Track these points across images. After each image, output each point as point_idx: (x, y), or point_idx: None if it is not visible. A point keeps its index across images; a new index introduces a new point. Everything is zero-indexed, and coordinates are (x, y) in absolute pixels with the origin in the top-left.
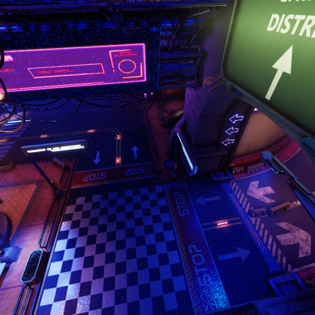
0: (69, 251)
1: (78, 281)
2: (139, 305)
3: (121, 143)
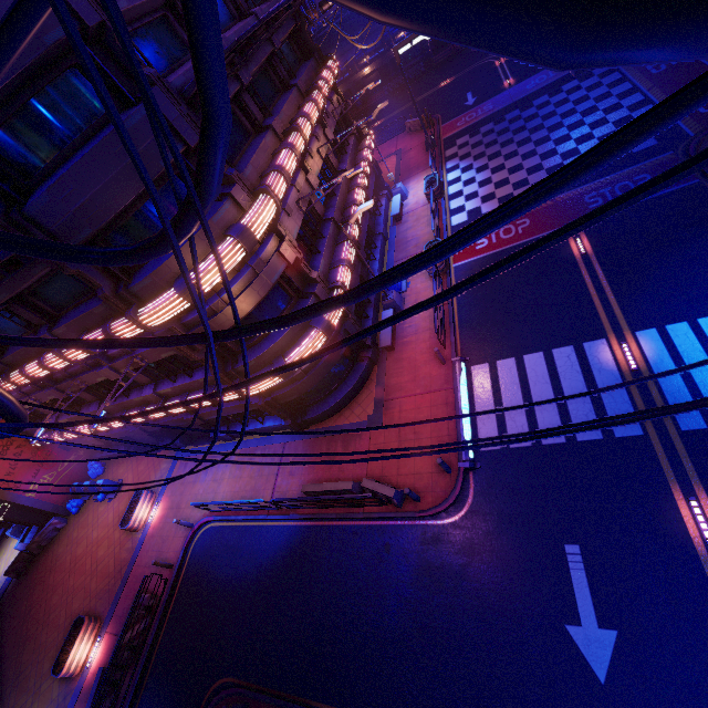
0: (466, 174)
1: (490, 184)
2: None
3: (507, 66)
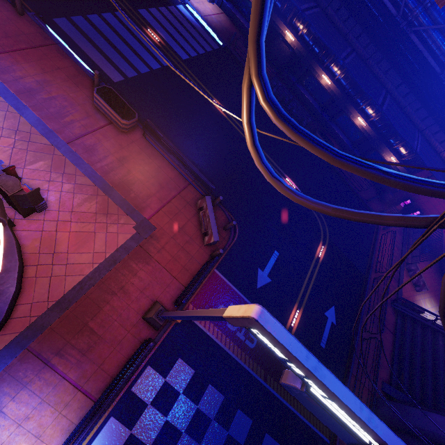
0: None
1: None
2: None
3: (317, 274)
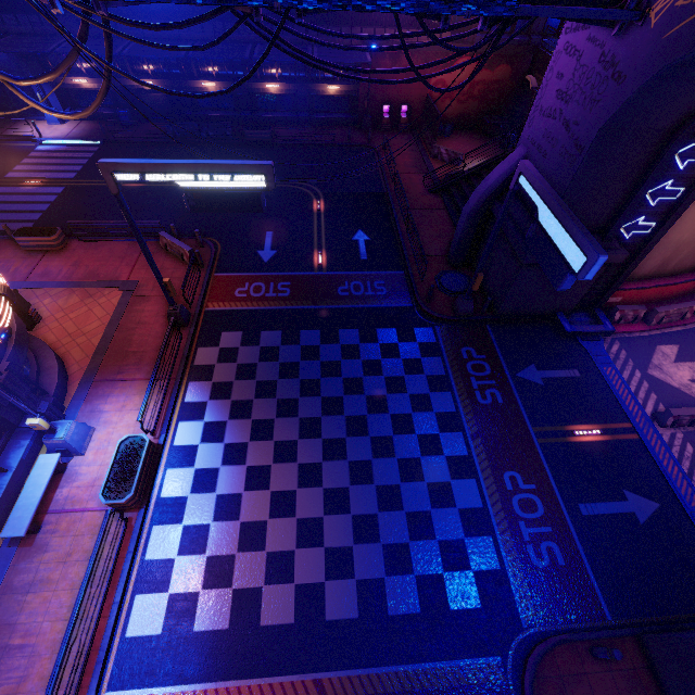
0: (208, 448)
1: (234, 518)
2: (386, 589)
3: (325, 221)
